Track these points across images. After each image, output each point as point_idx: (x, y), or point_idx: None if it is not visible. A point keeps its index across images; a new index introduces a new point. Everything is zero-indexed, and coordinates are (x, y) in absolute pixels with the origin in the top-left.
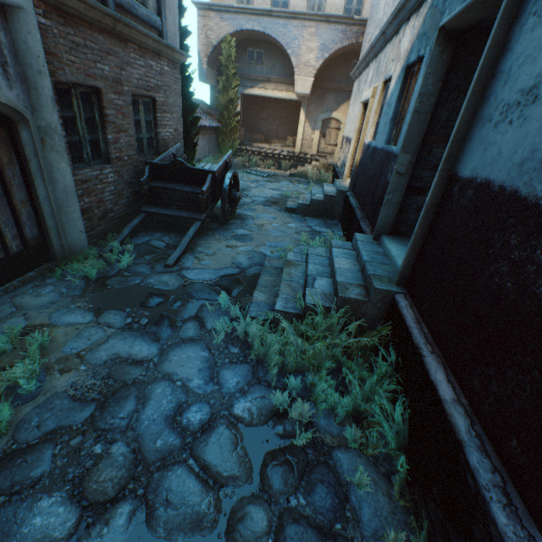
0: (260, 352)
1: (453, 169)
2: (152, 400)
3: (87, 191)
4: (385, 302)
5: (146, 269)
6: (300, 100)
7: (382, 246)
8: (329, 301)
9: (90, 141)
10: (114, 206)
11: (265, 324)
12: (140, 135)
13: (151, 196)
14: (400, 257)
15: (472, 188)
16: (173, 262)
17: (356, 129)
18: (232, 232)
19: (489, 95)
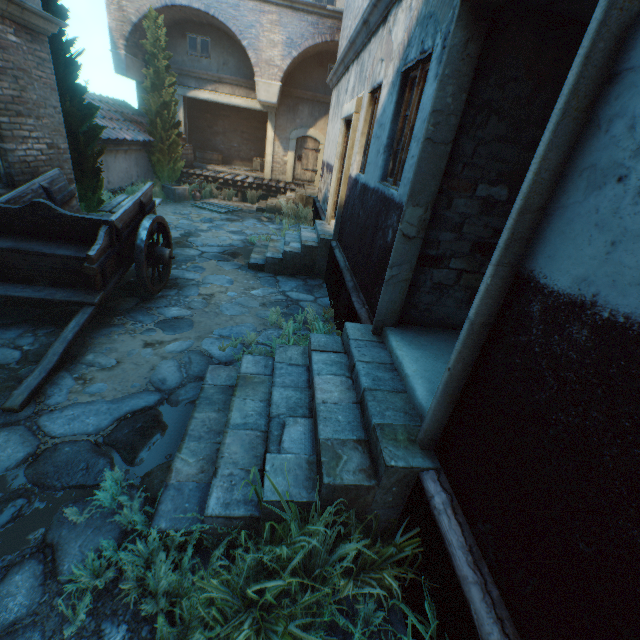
0: (170, 638)
1: (523, 263)
2: None
3: None
4: (406, 484)
5: None
6: (265, 110)
7: (388, 349)
8: (307, 482)
9: None
10: None
11: (188, 547)
12: None
13: None
14: (419, 377)
15: (587, 325)
16: (20, 402)
17: (339, 154)
18: (158, 314)
19: (609, 119)
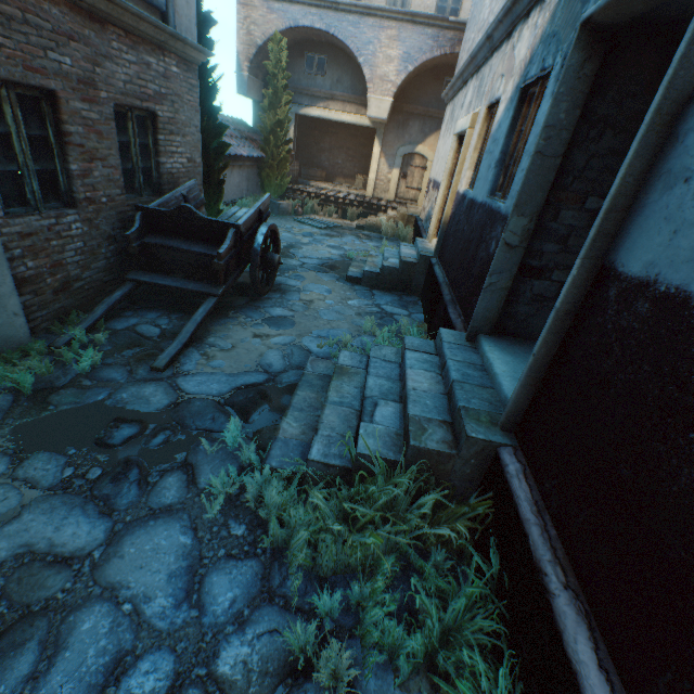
0: (278, 537)
1: (607, 257)
2: (68, 651)
3: (32, 250)
4: (484, 458)
5: (119, 375)
6: (374, 127)
7: (479, 353)
8: (394, 447)
9: (39, 172)
10: (83, 271)
11: (292, 482)
12: (130, 165)
13: (143, 258)
14: (508, 376)
15: (649, 299)
16: (164, 364)
17: (448, 170)
18: (265, 312)
19: (685, 132)
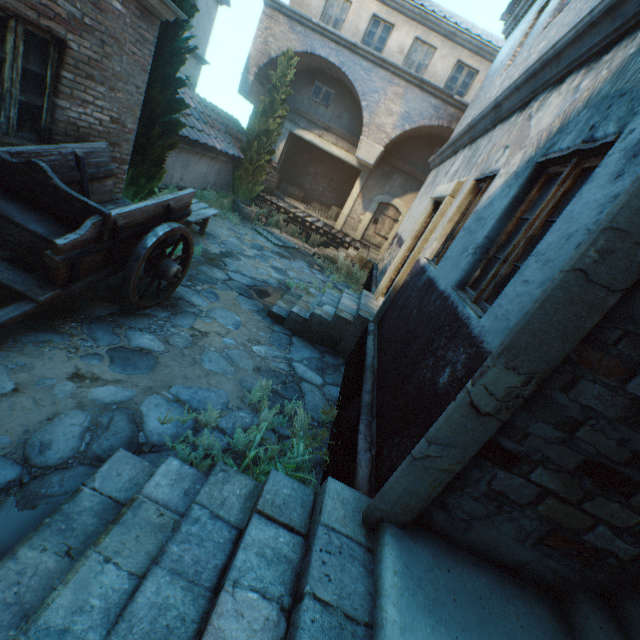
0: None
1: None
2: None
3: None
4: None
5: None
6: (360, 168)
7: (375, 575)
8: None
9: None
10: None
11: None
12: None
13: None
14: None
15: None
16: None
17: (415, 232)
18: (124, 337)
19: None
